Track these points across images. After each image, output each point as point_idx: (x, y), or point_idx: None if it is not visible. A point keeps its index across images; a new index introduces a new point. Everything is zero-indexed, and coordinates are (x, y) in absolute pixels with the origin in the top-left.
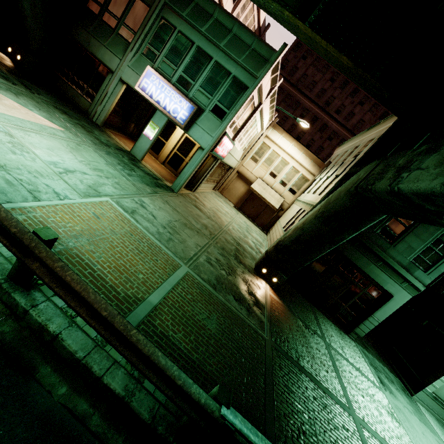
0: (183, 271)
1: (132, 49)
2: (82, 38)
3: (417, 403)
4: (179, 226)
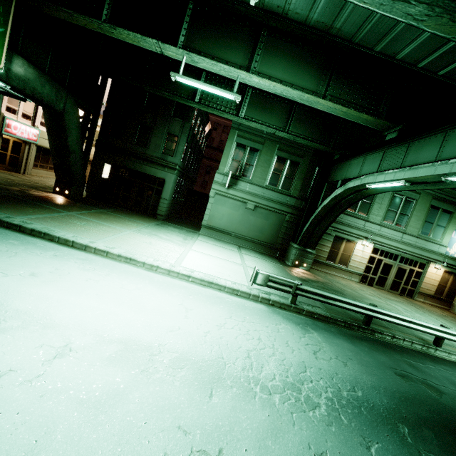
0: None
1: None
2: None
3: (202, 235)
4: None
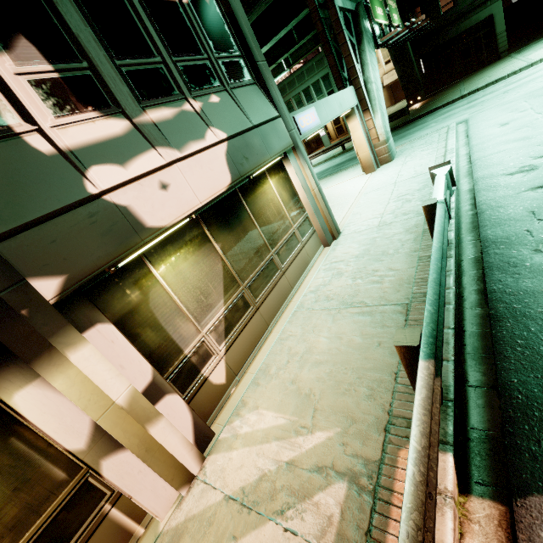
0: None
1: None
2: None
3: None
4: None
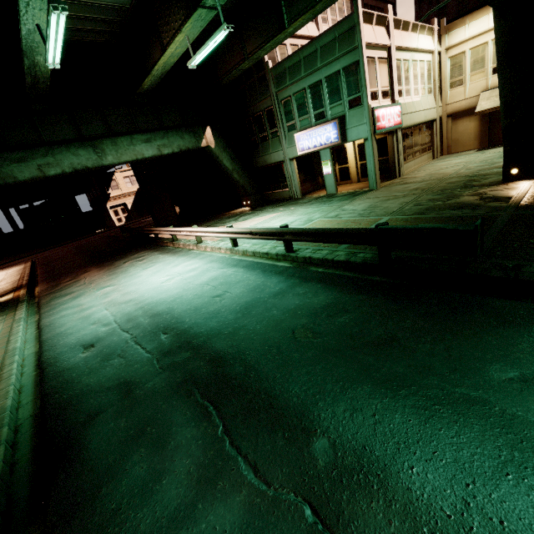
0: (385, 220)
1: (282, 137)
2: (261, 163)
3: None
4: (380, 203)
